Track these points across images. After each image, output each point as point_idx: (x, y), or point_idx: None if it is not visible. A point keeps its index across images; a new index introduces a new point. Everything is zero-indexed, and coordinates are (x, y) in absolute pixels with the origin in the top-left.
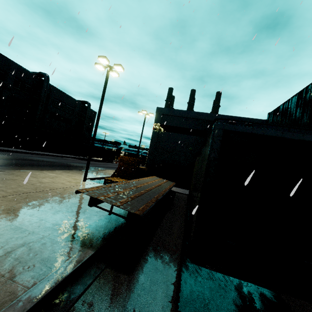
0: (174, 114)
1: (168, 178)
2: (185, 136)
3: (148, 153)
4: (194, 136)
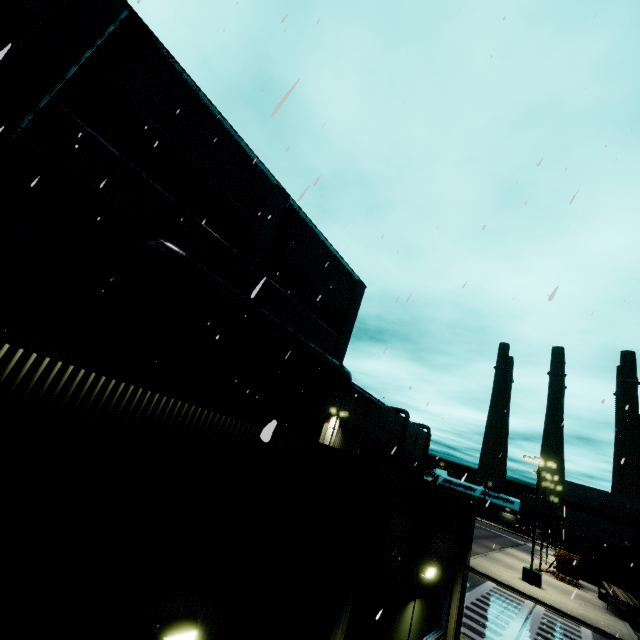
0: (592, 494)
1: (600, 579)
2: (613, 525)
3: (564, 538)
4: (627, 527)
